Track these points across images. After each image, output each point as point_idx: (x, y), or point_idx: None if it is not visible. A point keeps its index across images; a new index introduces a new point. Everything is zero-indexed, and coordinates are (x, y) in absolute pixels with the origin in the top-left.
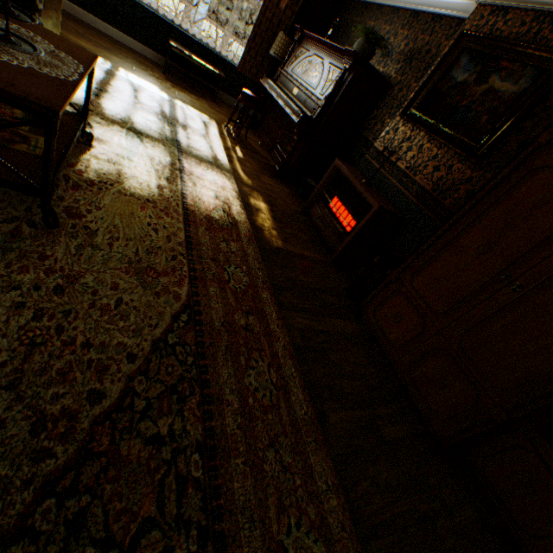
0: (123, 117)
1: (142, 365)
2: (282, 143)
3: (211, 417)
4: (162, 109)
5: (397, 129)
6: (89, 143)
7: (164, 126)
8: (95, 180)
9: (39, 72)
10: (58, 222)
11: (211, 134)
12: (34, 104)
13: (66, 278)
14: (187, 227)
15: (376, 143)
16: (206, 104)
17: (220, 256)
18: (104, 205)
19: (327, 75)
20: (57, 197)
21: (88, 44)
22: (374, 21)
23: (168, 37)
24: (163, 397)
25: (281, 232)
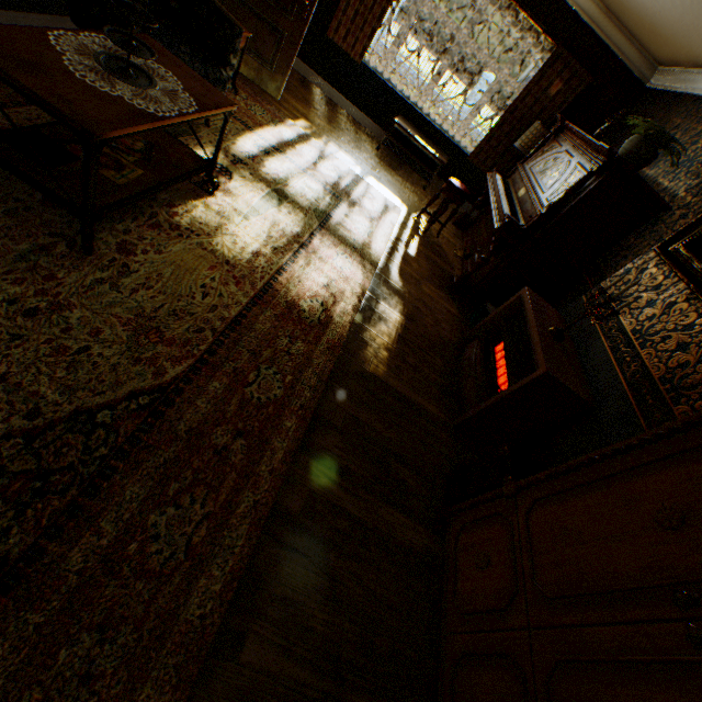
0: (280, 178)
1: (39, 428)
2: (481, 252)
3: (57, 536)
4: (341, 181)
5: (644, 269)
6: (213, 191)
7: (326, 197)
8: (185, 226)
9: (126, 101)
10: (91, 249)
11: (386, 219)
12: (76, 124)
13: (53, 305)
14: (253, 305)
15: (604, 282)
16: (409, 189)
17: (268, 351)
18: (170, 251)
19: (567, 177)
20: (126, 229)
21: (306, 110)
22: (682, 117)
23: (399, 114)
24: (25, 477)
25: (395, 357)
